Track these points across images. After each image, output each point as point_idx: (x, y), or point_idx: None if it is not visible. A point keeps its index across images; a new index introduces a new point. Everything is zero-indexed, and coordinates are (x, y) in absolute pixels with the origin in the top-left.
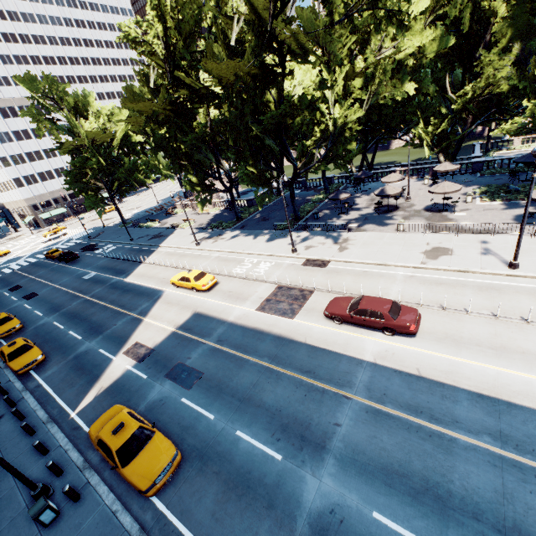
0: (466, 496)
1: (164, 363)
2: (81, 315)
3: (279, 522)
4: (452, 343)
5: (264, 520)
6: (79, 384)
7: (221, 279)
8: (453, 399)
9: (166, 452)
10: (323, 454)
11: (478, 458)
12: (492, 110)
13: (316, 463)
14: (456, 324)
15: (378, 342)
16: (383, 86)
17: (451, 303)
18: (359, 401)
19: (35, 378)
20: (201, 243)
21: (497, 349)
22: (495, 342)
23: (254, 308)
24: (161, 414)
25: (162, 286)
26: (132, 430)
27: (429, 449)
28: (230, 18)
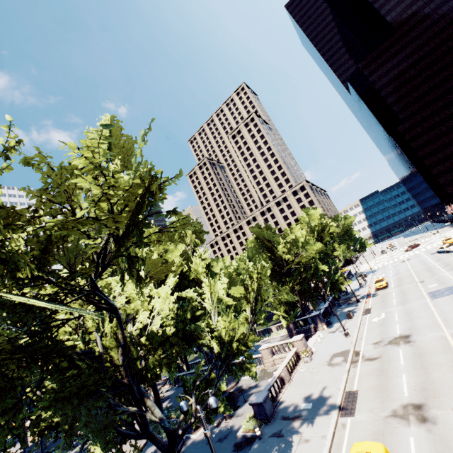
0: None
1: None
2: None
3: None
4: None
5: None
6: None
7: None
8: None
9: None
10: None
11: None
12: None
13: None
14: None
15: None
16: None
17: None
18: None
19: None
20: None
21: None
22: None
23: None
24: None
25: None
26: None
27: None
28: None
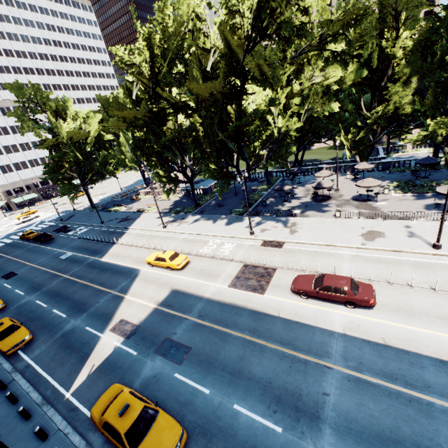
0: None
1: (152, 339)
2: (63, 293)
3: None
4: (405, 314)
5: None
6: (69, 363)
7: (191, 258)
8: (420, 366)
9: (173, 432)
10: (319, 424)
11: None
12: (394, 124)
13: (315, 434)
14: (403, 297)
15: (343, 314)
16: (316, 104)
17: (395, 278)
18: (340, 370)
19: (23, 358)
20: (167, 226)
21: (444, 319)
22: (440, 312)
23: (226, 285)
24: (157, 391)
25: (138, 265)
26: (138, 411)
27: (412, 414)
28: (206, 50)
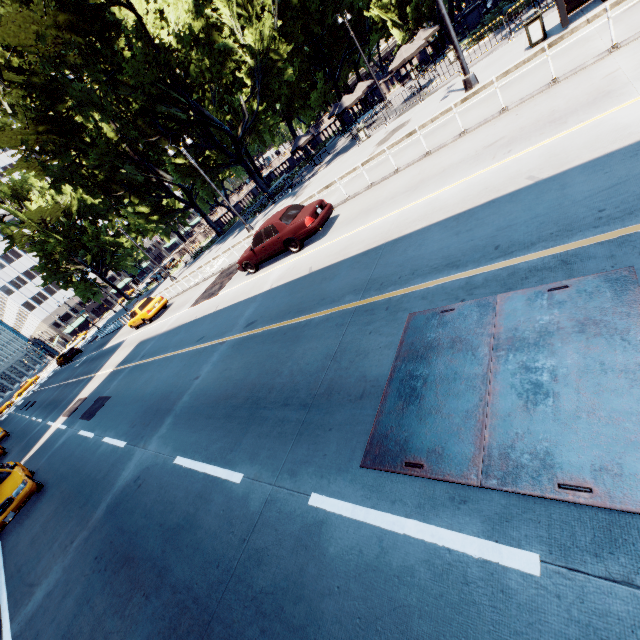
0: (287, 383)
1: (86, 406)
2: (54, 400)
3: (82, 517)
4: (363, 216)
5: (70, 522)
6: None
7: (177, 298)
8: (332, 277)
9: (9, 489)
10: (165, 418)
11: (326, 328)
12: None
13: (153, 432)
14: (377, 193)
15: (285, 265)
16: None
17: (384, 174)
18: (232, 340)
19: None
20: (178, 277)
21: (413, 188)
22: (414, 182)
23: (188, 307)
24: (55, 457)
25: (128, 335)
26: None
27: (275, 350)
28: None
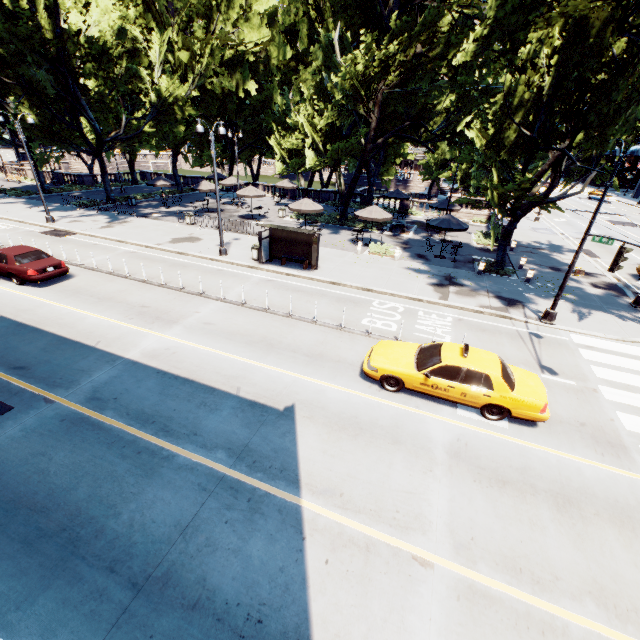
0: None
1: None
2: None
3: None
4: (70, 294)
5: None
6: None
7: None
8: None
9: None
10: None
11: None
12: None
13: None
14: (102, 283)
15: None
16: (211, 70)
17: (128, 271)
18: None
19: None
20: None
21: (103, 299)
22: (111, 295)
23: None
24: None
25: None
26: None
27: None
28: None
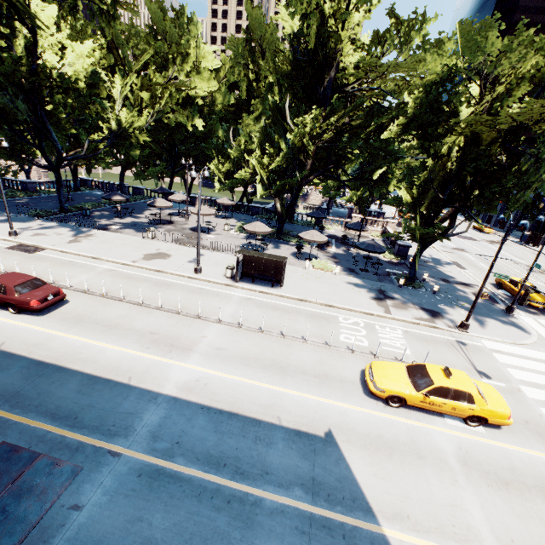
0: None
1: None
2: None
3: None
4: (74, 322)
5: None
6: None
7: None
8: (5, 368)
9: None
10: None
11: None
12: None
13: None
14: (99, 307)
15: None
16: (168, 109)
17: (118, 292)
18: None
19: None
20: None
21: (110, 327)
22: (116, 321)
23: None
24: None
25: None
26: None
27: None
28: None
